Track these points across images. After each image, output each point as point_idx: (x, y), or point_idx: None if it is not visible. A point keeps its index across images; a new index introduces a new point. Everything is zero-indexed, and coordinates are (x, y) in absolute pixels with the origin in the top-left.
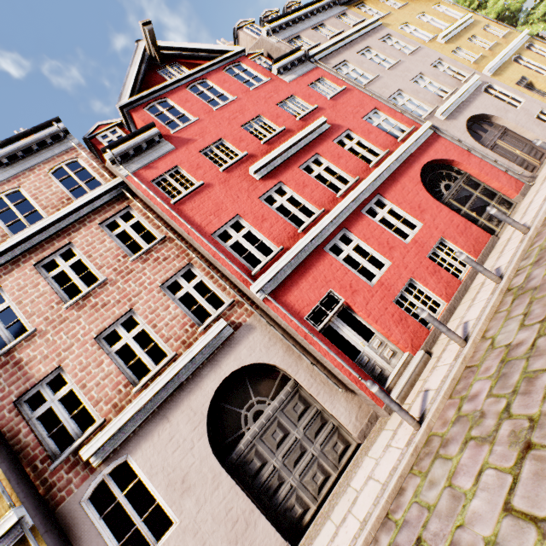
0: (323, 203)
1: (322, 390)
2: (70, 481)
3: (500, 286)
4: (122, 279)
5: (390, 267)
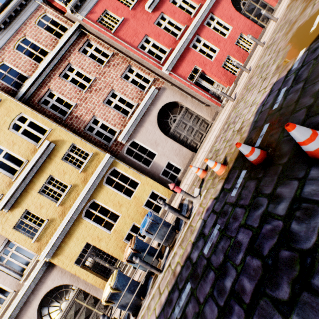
0: (185, 22)
1: (197, 107)
2: (117, 149)
3: (263, 47)
4: (102, 77)
5: (219, 51)
